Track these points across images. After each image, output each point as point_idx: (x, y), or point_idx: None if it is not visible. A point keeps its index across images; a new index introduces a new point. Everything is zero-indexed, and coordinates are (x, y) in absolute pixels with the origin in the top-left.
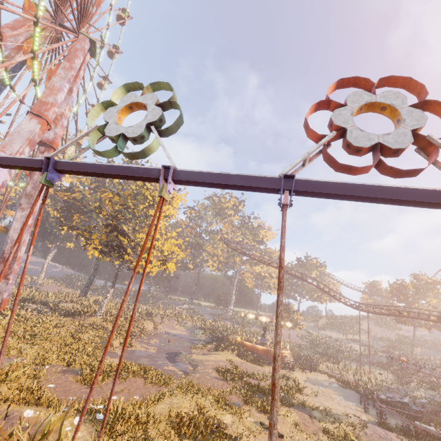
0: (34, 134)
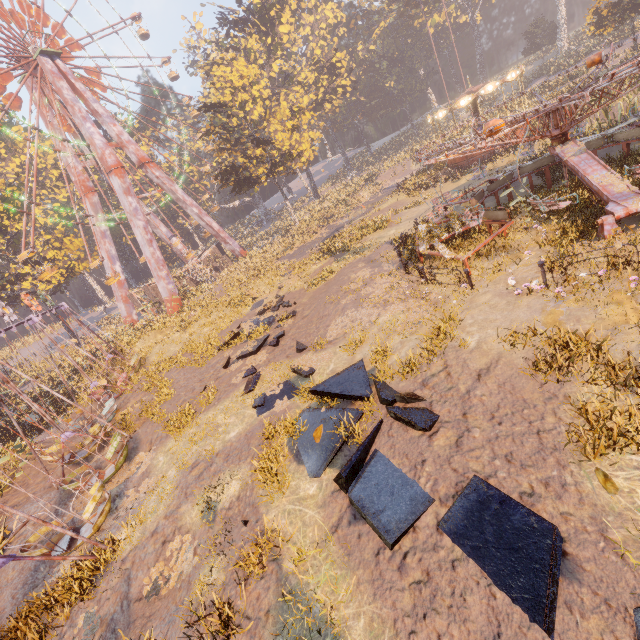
0: (121, 187)
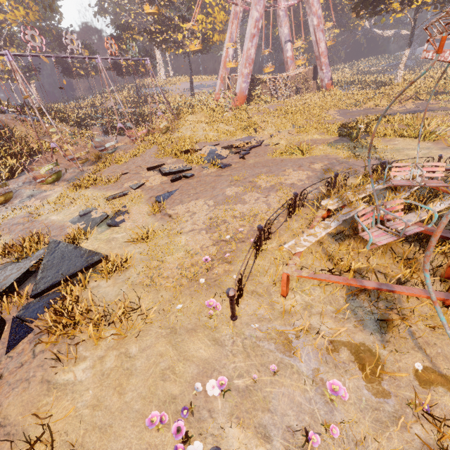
0: None
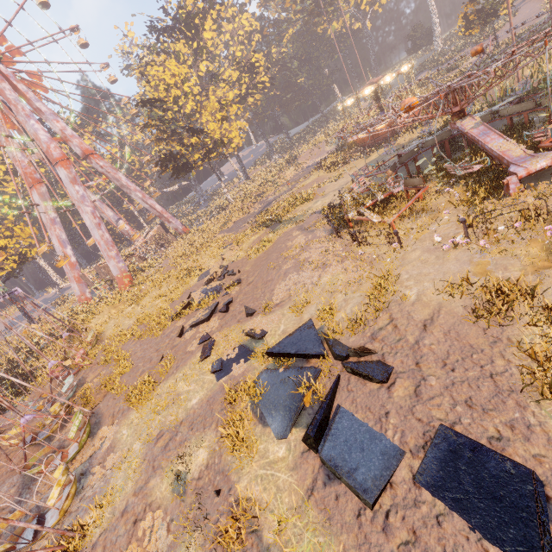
0: (68, 177)
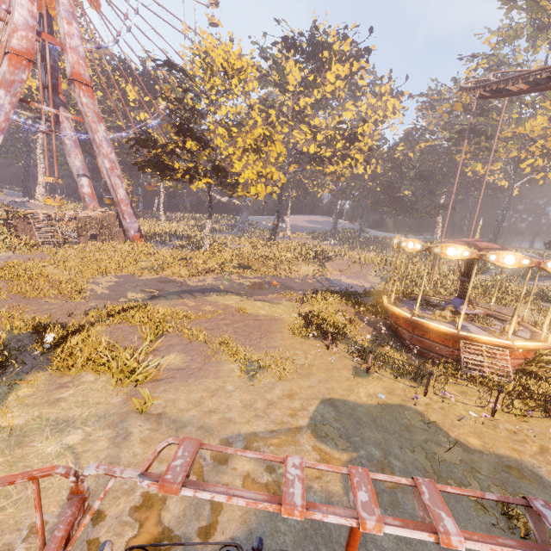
0: (3, 75)
